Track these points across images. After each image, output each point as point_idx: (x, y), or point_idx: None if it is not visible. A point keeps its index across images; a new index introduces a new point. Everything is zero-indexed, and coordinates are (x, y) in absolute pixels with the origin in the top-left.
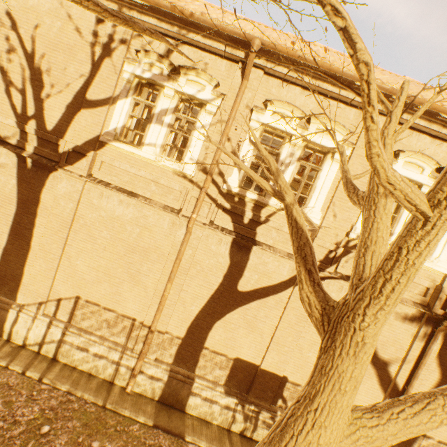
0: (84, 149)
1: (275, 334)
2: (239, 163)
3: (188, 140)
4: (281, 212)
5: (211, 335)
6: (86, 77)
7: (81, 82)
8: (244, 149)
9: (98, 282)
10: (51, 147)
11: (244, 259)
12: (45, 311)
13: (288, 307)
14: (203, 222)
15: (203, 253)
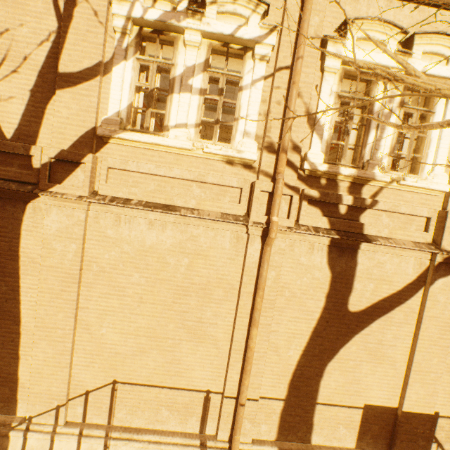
0: (75, 154)
1: (414, 360)
2: (438, 85)
3: (235, 107)
4: (391, 186)
5: (324, 384)
6: (51, 39)
7: (45, 48)
8: (321, 104)
9: (142, 352)
10: (18, 162)
11: (350, 265)
12: (66, 417)
13: (426, 318)
14: (286, 226)
15: (290, 270)
